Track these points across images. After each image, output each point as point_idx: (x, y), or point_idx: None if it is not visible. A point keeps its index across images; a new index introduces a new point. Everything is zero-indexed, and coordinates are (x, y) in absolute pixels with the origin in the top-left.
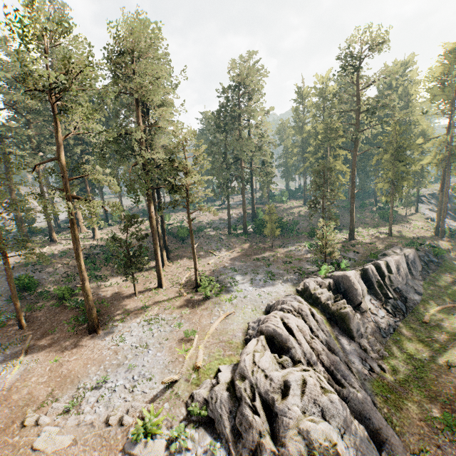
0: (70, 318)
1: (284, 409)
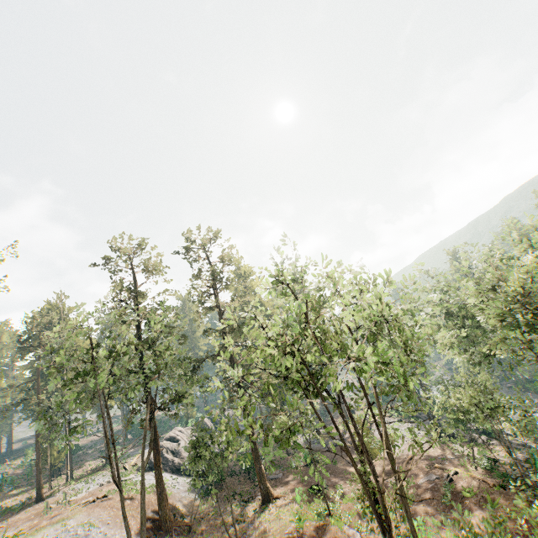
0: (2, 513)
1: (180, 448)
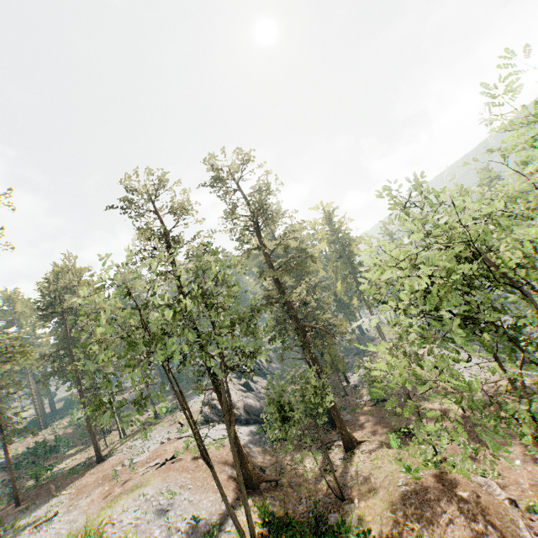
0: (65, 476)
1: (232, 399)
